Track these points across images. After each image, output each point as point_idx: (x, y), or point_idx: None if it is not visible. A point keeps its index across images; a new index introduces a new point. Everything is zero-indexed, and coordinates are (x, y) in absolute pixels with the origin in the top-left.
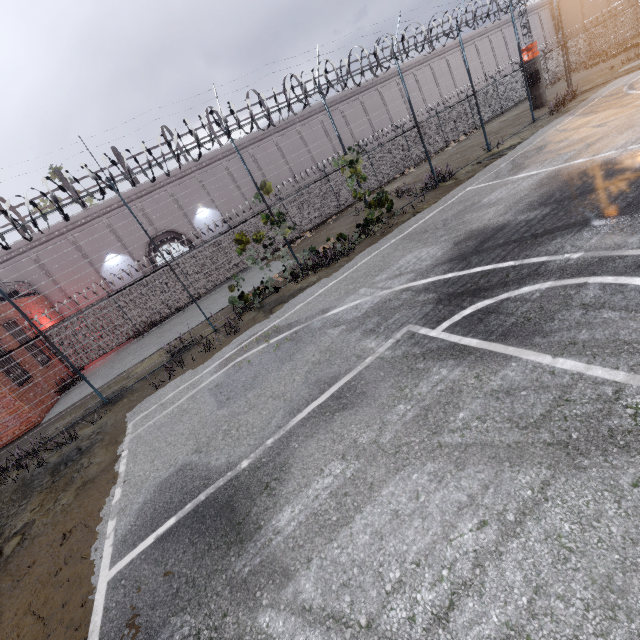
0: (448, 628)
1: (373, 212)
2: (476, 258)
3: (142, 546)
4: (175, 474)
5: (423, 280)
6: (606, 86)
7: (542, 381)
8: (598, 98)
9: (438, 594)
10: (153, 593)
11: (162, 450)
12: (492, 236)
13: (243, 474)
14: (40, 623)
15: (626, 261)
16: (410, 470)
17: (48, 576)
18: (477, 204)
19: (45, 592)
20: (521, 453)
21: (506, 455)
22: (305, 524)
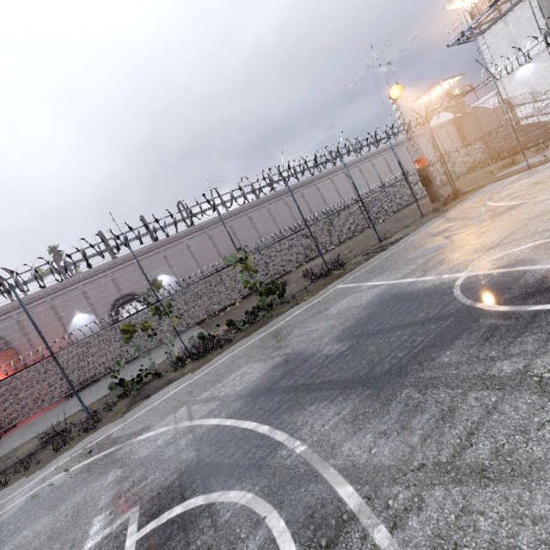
0: None
1: (264, 299)
2: (260, 402)
3: None
4: None
5: (213, 419)
6: (480, 190)
7: None
8: (468, 202)
9: None
10: None
11: None
12: (293, 369)
13: None
14: None
15: (314, 492)
16: None
17: None
18: (324, 312)
19: None
20: None
21: None
22: None
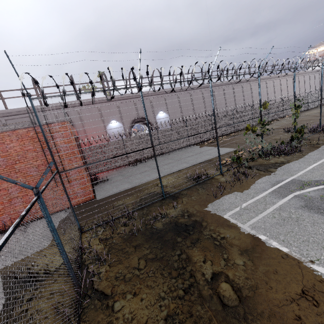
0: None
1: (296, 135)
2: None
3: None
4: None
5: None
6: None
7: None
8: None
9: None
10: None
11: (323, 243)
12: None
13: None
14: None
15: None
16: None
17: None
18: None
19: None
20: None
21: None
22: None
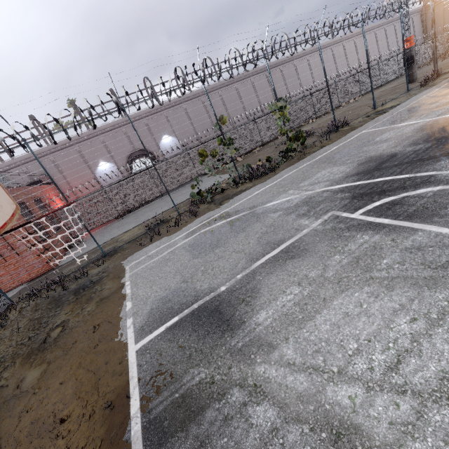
0: (399, 373)
1: (292, 144)
2: (378, 173)
3: (157, 332)
4: (171, 294)
5: (338, 185)
6: None
7: (444, 242)
8: None
9: (388, 356)
10: (172, 356)
11: (157, 281)
12: (388, 160)
13: (223, 294)
14: (91, 373)
15: None
16: (352, 291)
17: (89, 348)
18: (372, 141)
19: (89, 357)
20: (435, 282)
21: (424, 283)
22: (279, 320)
